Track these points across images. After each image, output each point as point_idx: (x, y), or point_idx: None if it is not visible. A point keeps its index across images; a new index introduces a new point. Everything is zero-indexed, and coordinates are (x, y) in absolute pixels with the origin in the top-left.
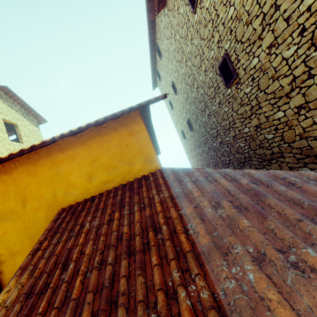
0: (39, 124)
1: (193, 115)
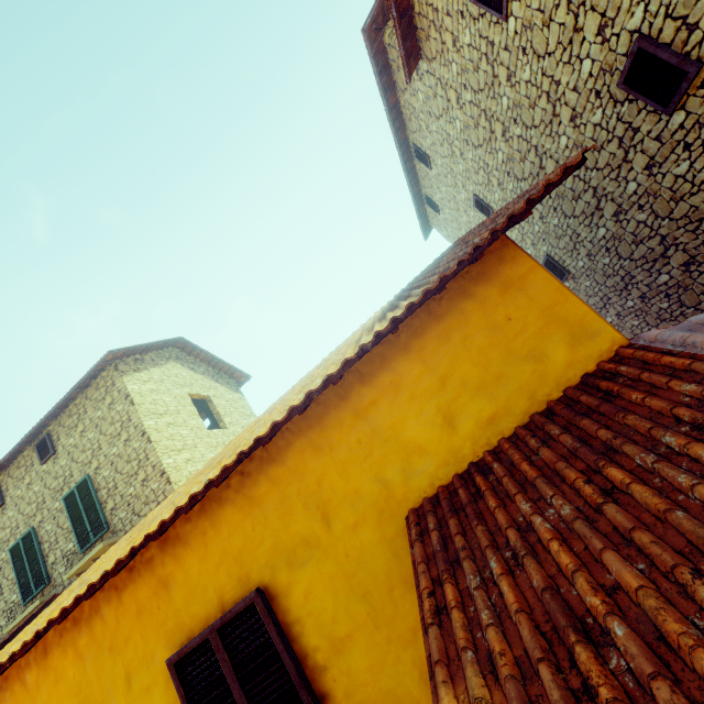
0: (239, 387)
1: (561, 238)
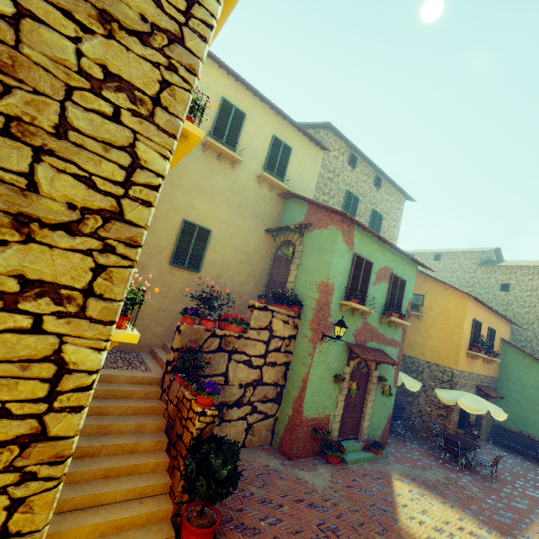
0: None
1: None
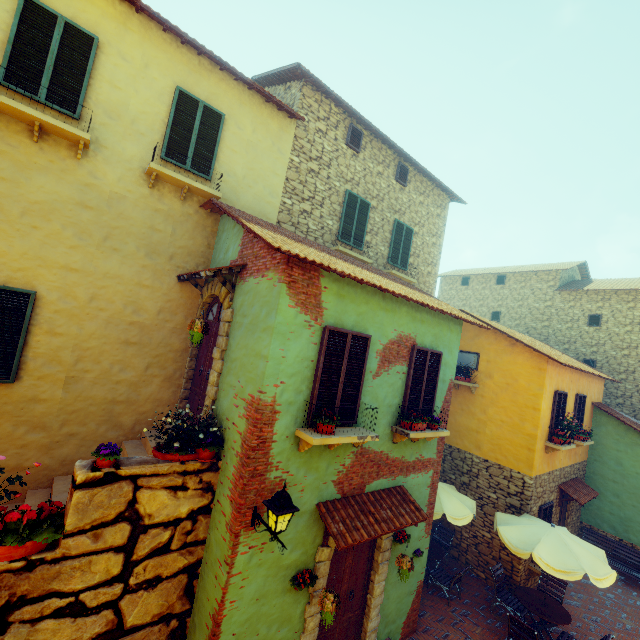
0: None
1: None
